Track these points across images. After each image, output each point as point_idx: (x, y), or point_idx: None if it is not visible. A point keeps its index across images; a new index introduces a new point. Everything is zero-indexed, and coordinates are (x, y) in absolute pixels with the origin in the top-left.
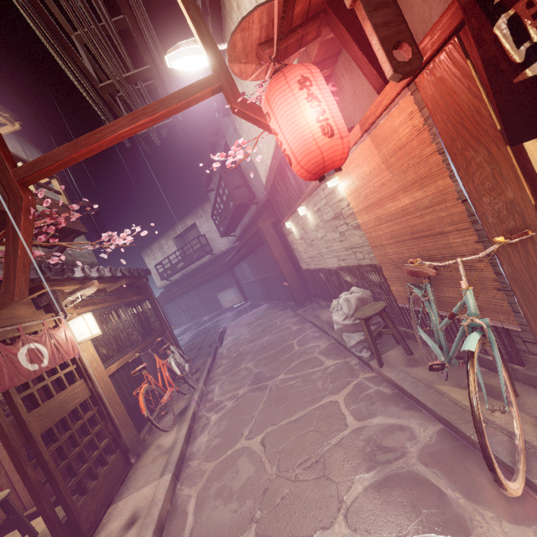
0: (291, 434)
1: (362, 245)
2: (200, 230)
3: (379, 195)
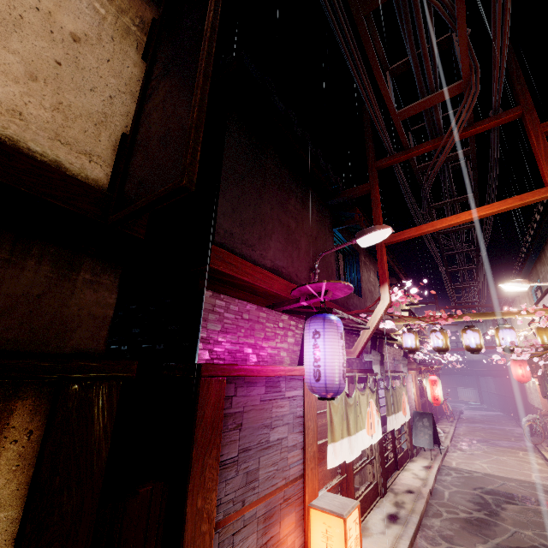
0: (493, 436)
1: (540, 402)
2: (459, 337)
3: (540, 392)
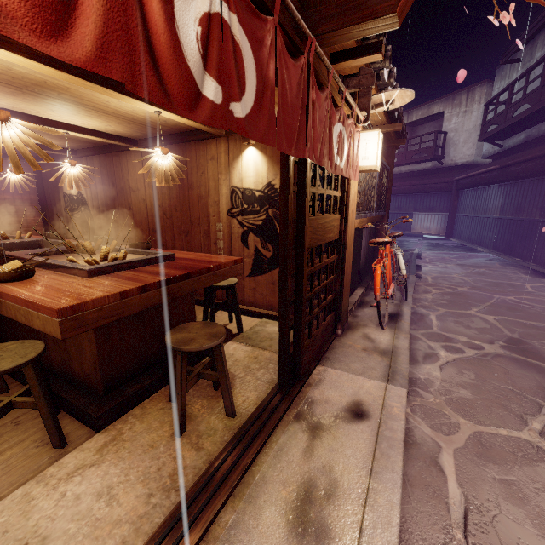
0: None
1: None
2: (444, 124)
3: None
